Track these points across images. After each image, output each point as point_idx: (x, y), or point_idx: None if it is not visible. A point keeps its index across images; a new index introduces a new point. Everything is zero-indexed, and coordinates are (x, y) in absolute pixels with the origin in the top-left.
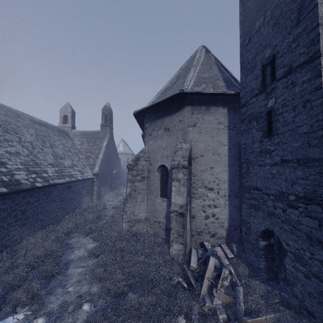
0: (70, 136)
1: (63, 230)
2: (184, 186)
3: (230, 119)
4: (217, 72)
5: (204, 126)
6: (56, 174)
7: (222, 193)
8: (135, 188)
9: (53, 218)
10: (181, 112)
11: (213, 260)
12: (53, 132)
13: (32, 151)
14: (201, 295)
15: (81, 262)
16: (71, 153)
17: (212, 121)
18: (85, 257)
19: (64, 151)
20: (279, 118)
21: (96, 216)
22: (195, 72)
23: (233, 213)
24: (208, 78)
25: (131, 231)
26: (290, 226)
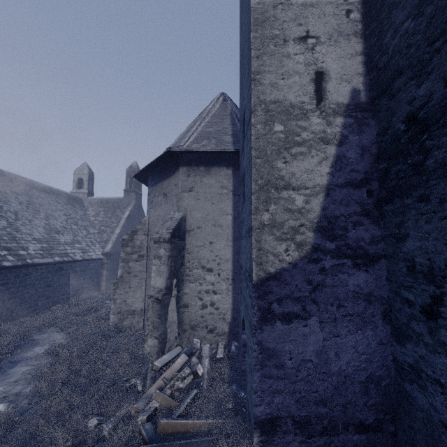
0: (85, 205)
1: (36, 323)
2: (165, 265)
3: (236, 182)
4: (228, 125)
5: (202, 191)
6: (40, 252)
7: (225, 275)
8: (129, 269)
9: (29, 308)
10: (177, 174)
11: (183, 358)
12: (57, 200)
13: (14, 223)
14: (142, 397)
15: (33, 360)
16: (77, 226)
17: (213, 184)
18: (44, 355)
19: (67, 224)
20: (245, 181)
21: (91, 308)
22: (200, 125)
23: (238, 302)
24: (214, 133)
25: (121, 326)
26: (247, 310)
